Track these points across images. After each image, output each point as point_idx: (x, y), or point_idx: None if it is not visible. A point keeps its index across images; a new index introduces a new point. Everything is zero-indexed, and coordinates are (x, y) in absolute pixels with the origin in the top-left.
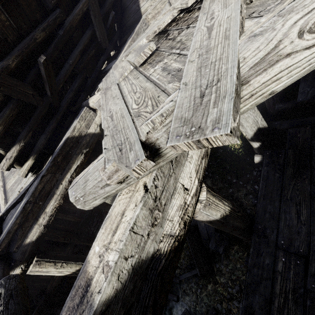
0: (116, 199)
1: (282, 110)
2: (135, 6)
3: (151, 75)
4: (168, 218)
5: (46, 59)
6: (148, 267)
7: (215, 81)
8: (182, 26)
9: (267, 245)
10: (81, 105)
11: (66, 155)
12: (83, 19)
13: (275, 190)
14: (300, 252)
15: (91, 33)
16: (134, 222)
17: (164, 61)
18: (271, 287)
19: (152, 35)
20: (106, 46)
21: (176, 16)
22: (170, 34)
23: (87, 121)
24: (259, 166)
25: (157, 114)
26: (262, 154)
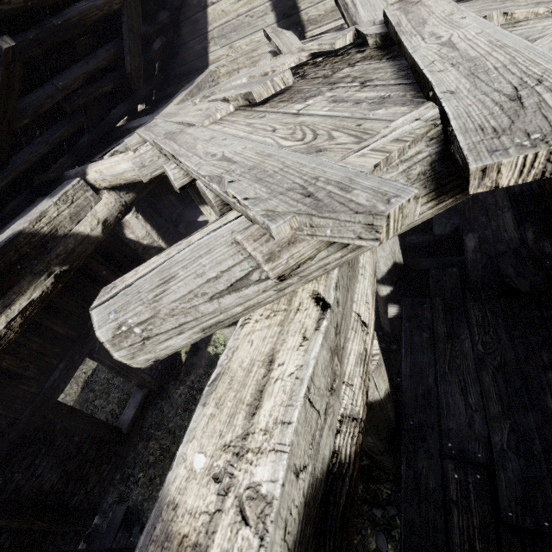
0: (236, 331)
1: (415, 244)
2: (200, 47)
3: (303, 109)
4: (344, 380)
5: (14, 47)
6: (323, 500)
7: (534, 82)
8: (336, 66)
9: (428, 454)
10: (64, 175)
11: (6, 271)
12: (104, 24)
13: (427, 359)
14: (479, 458)
15: (114, 53)
16: (312, 374)
17: (326, 94)
18: (446, 534)
19: (259, 77)
20: (138, 87)
21: (307, 61)
22: (309, 74)
23: (77, 208)
24: (377, 330)
25: (385, 139)
26: (398, 303)
